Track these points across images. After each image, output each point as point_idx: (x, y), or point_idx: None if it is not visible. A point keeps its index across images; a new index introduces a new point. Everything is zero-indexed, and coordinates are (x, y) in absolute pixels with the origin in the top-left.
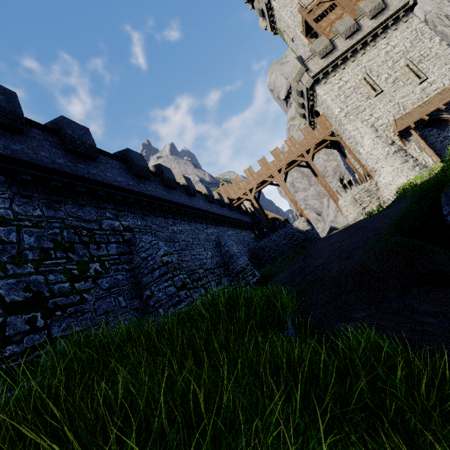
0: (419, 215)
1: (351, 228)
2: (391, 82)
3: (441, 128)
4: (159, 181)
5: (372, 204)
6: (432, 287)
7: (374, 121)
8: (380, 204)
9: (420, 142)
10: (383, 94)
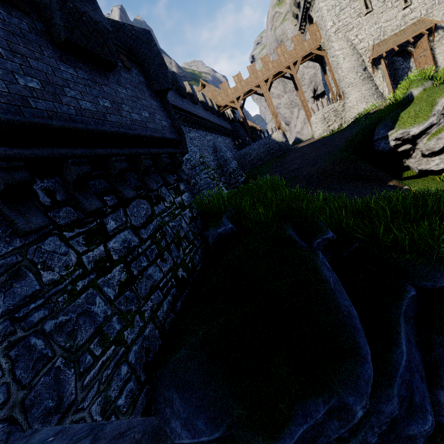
0: (361, 139)
1: (317, 143)
2: (382, 1)
3: (405, 59)
4: (175, 90)
5: (335, 123)
6: (353, 180)
7: (357, 43)
8: (342, 123)
9: (385, 72)
10: (372, 14)
